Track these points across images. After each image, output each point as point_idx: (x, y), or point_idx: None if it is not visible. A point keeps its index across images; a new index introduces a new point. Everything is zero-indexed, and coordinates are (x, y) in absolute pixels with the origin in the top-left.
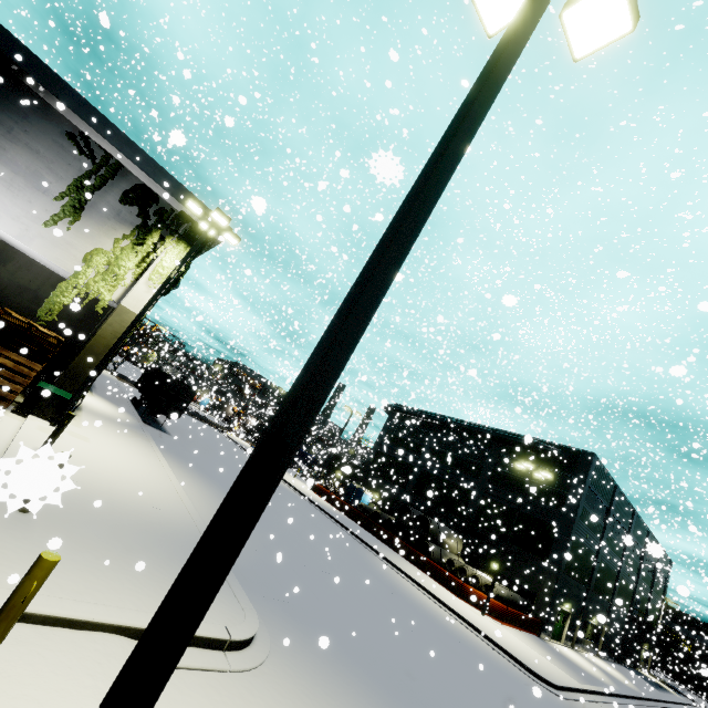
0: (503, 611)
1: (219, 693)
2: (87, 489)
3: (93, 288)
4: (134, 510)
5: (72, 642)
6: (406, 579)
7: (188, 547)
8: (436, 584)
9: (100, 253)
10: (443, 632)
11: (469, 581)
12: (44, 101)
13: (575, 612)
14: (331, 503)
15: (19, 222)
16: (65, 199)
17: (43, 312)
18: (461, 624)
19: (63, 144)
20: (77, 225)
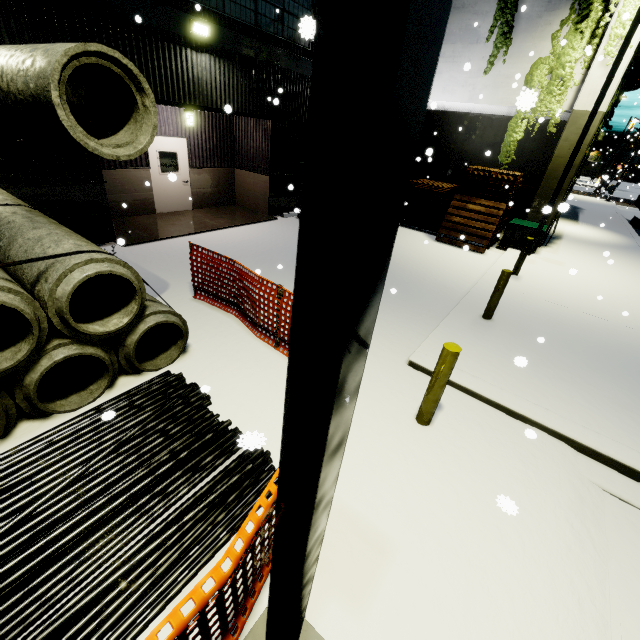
0: None
1: None
2: (551, 306)
3: (540, 109)
4: (605, 330)
5: (510, 427)
6: None
7: None
8: None
9: (538, 66)
10: None
11: None
12: None
13: None
14: None
15: (466, 87)
16: (494, 33)
17: (502, 157)
18: None
19: None
20: (510, 51)
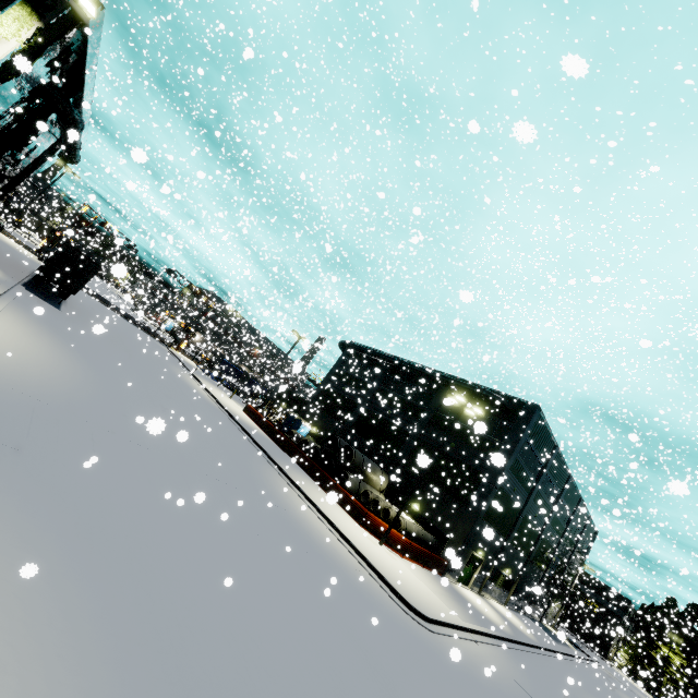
0: (406, 545)
1: None
2: None
3: None
4: None
5: None
6: (300, 496)
7: None
8: (339, 509)
9: None
10: (303, 544)
11: (380, 513)
12: None
13: (489, 560)
14: (258, 425)
15: None
16: None
17: None
18: (343, 545)
19: None
20: None
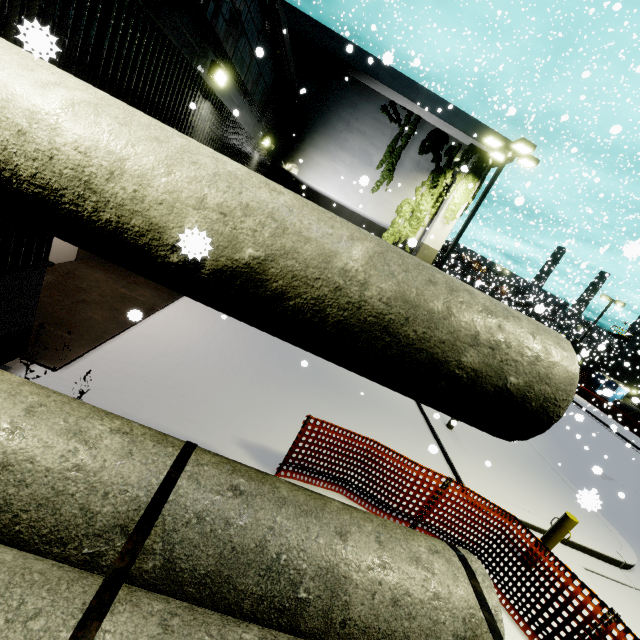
0: None
1: (639, 606)
2: None
3: (403, 233)
4: None
5: None
6: None
7: (534, 459)
8: None
9: (406, 204)
10: None
11: None
12: (365, 86)
13: None
14: (578, 394)
15: (358, 194)
16: (382, 166)
17: None
18: None
19: (379, 118)
20: (391, 184)
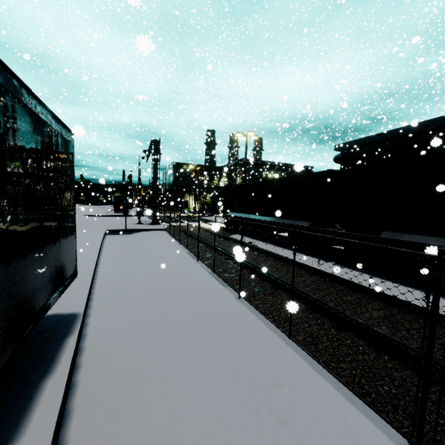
0: None
1: None
2: None
3: None
4: None
5: None
6: None
7: None
8: None
9: None
10: None
11: None
12: None
13: None
14: None
15: None
16: None
17: None
18: None
19: None
20: None
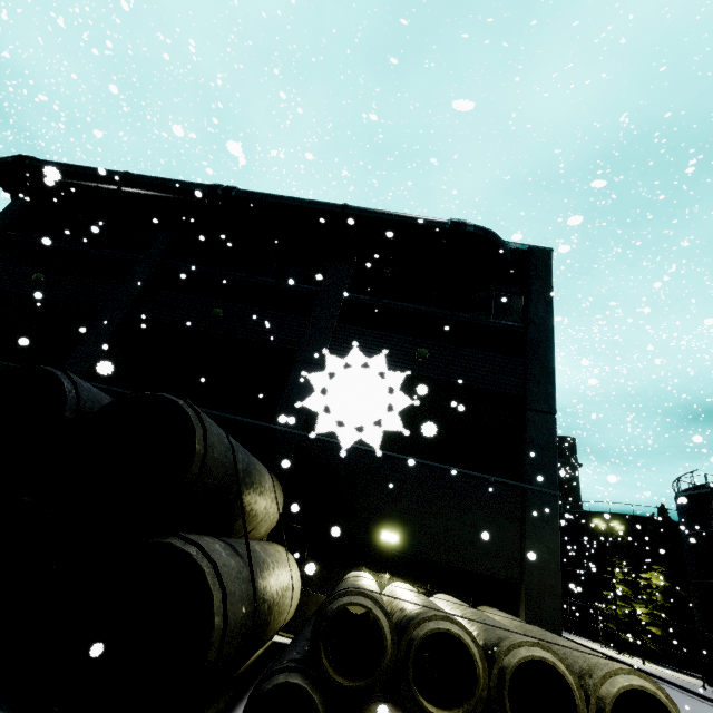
0: None
1: None
2: None
3: None
4: None
5: None
6: None
7: None
8: None
9: None
10: None
11: None
12: None
13: None
14: None
15: None
16: None
17: None
18: None
19: None
20: None
